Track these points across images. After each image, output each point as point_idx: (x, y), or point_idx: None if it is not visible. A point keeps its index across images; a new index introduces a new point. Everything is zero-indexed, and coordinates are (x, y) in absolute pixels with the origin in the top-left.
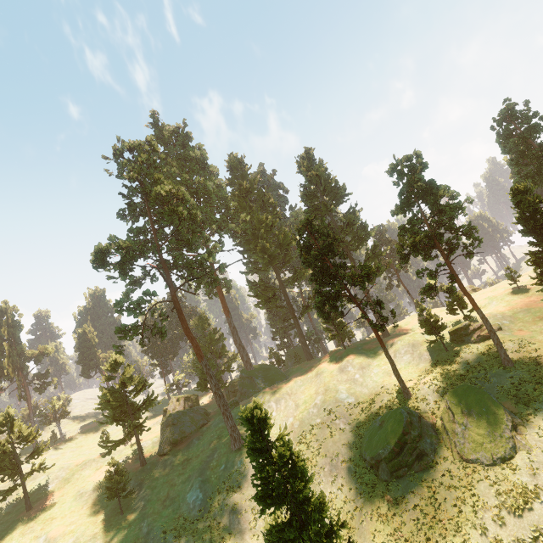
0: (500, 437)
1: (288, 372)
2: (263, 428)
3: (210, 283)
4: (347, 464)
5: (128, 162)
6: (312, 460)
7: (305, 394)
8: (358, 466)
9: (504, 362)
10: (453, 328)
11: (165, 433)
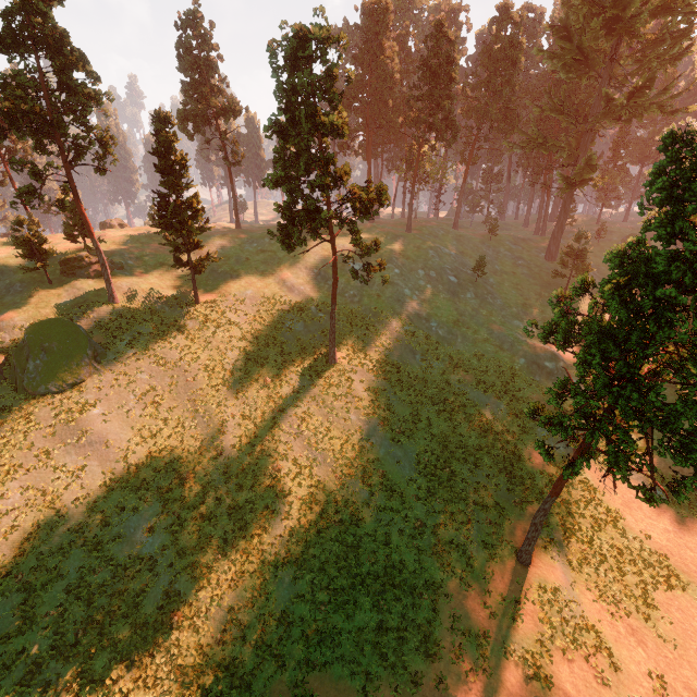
0: (77, 365)
1: None
2: None
3: None
4: None
5: None
6: None
7: None
8: None
9: (110, 299)
10: (66, 257)
11: None
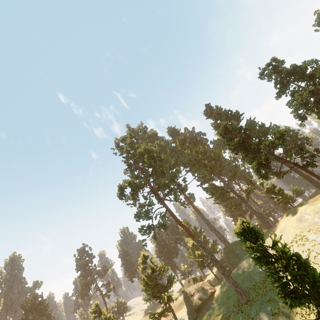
0: None
1: None
2: (257, 239)
3: (181, 191)
4: None
5: (122, 146)
6: None
7: None
8: None
9: None
10: None
11: (188, 303)
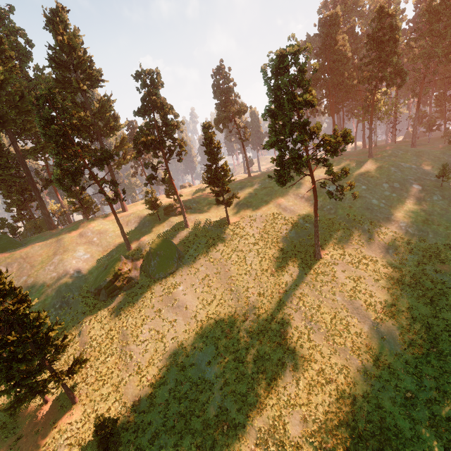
0: (171, 263)
1: (26, 241)
2: None
3: None
4: (77, 298)
5: None
6: (45, 303)
7: (42, 257)
8: (85, 297)
9: (185, 226)
10: (166, 206)
11: None
